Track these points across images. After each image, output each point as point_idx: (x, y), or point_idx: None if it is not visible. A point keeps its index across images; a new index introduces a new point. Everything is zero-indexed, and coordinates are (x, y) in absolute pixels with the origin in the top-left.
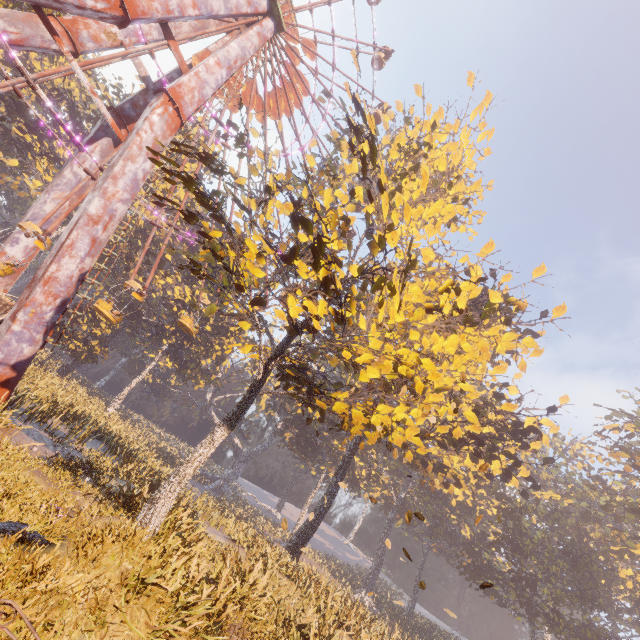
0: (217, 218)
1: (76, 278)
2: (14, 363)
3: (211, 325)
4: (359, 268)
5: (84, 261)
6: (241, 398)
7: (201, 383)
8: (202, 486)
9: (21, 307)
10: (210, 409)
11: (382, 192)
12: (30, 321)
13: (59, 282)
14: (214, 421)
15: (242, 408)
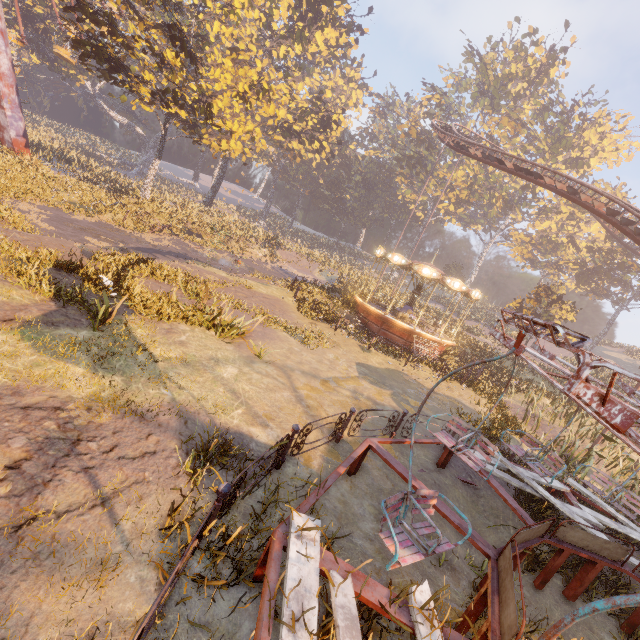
0: (118, 69)
1: (11, 68)
2: (23, 134)
3: (56, 4)
4: (194, 99)
5: (7, 53)
6: (159, 145)
7: (81, 79)
8: (128, 173)
9: (0, 99)
10: (98, 100)
11: (194, 63)
12: (12, 107)
13: (7, 76)
14: (108, 113)
15: (161, 150)
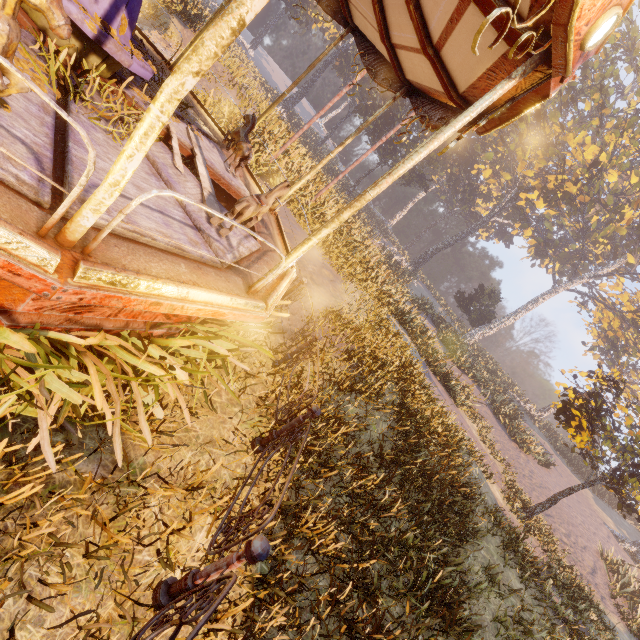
0: None
1: None
2: None
3: None
4: None
5: None
6: None
7: None
8: None
9: None
10: None
11: None
12: None
13: None
14: None
15: None
